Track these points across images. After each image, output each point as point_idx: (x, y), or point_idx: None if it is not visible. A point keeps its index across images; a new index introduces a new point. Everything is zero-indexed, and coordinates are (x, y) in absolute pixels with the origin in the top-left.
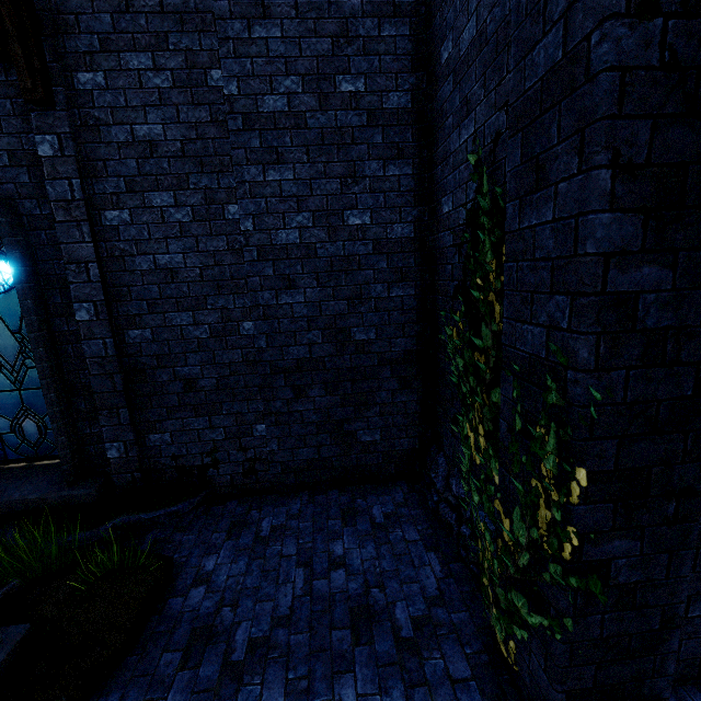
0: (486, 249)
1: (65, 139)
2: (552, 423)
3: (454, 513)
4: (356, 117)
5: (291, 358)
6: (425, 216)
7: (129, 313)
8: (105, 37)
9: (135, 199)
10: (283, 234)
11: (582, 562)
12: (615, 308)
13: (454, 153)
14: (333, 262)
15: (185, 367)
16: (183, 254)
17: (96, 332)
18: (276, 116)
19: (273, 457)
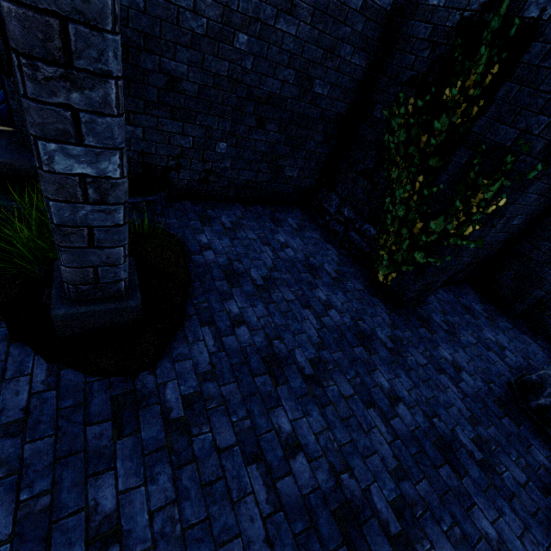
0: (481, 62)
1: None
2: (503, 178)
3: (342, 226)
4: None
5: (266, 89)
6: None
7: None
8: None
9: None
10: None
11: (463, 238)
12: None
13: None
14: (330, 3)
15: (172, 61)
16: None
17: None
18: None
19: (224, 173)
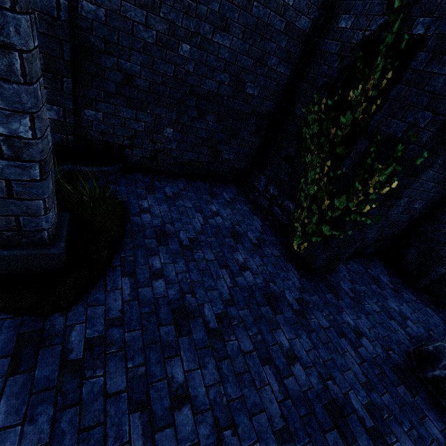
0: (378, 70)
1: None
2: (394, 163)
3: (268, 201)
4: None
5: (205, 88)
6: (321, 20)
7: None
8: None
9: None
10: None
11: (363, 215)
12: (444, 125)
13: None
14: (258, 24)
15: (128, 62)
16: None
17: None
18: None
19: (171, 152)
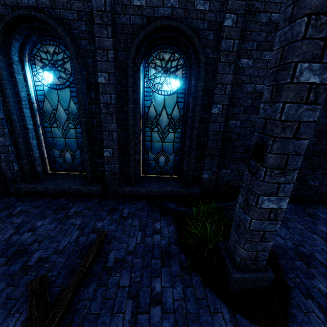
0: None
1: (239, 17)
2: None
3: None
4: None
5: None
6: None
7: (234, 112)
8: None
9: (257, 54)
10: None
11: None
12: None
13: None
14: None
15: (248, 141)
16: None
17: (218, 119)
18: None
19: None
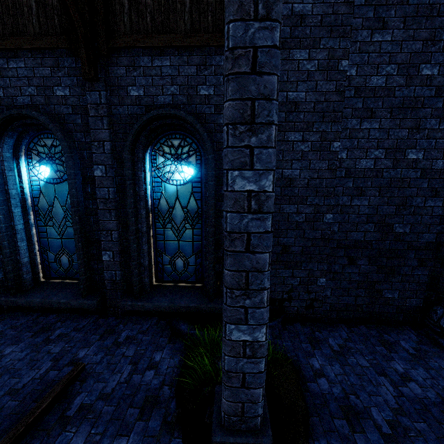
0: None
1: None
2: None
3: None
4: (428, 91)
5: (351, 239)
6: None
7: None
8: (284, 41)
9: (279, 136)
10: (363, 162)
11: None
12: None
13: None
14: (392, 181)
15: (285, 238)
16: (299, 170)
17: None
18: (376, 89)
19: (325, 299)
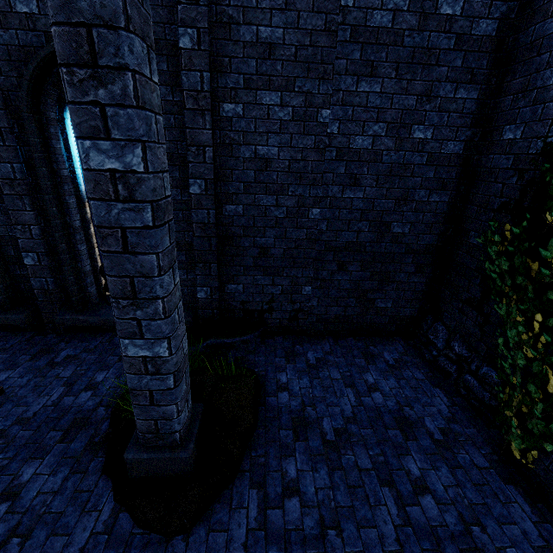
0: None
1: (202, 34)
2: None
3: (454, 365)
4: (446, 40)
5: (342, 240)
6: (476, 137)
7: (229, 192)
8: None
9: (249, 96)
10: (359, 140)
11: None
12: None
13: (540, 89)
14: (392, 168)
15: (263, 238)
16: (278, 148)
17: (203, 204)
18: (379, 31)
19: (312, 310)
